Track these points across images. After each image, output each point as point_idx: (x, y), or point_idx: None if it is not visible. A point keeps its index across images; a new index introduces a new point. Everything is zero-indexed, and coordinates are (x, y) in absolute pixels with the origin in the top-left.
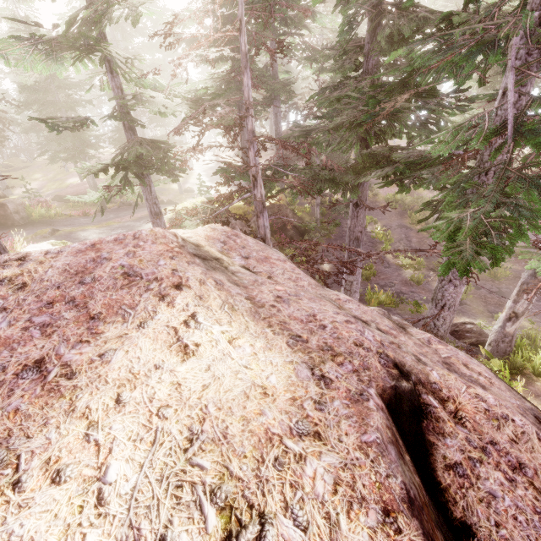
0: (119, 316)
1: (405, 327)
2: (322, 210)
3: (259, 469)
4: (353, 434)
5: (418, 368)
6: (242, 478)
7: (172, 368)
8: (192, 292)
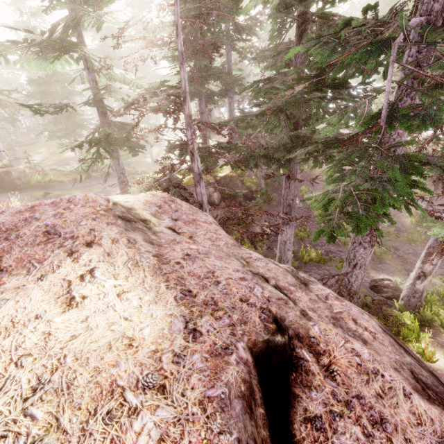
0: (25, 269)
1: (308, 283)
2: (267, 181)
3: (87, 422)
4: (199, 389)
5: (300, 322)
6: (67, 430)
7: (50, 319)
8: (101, 249)
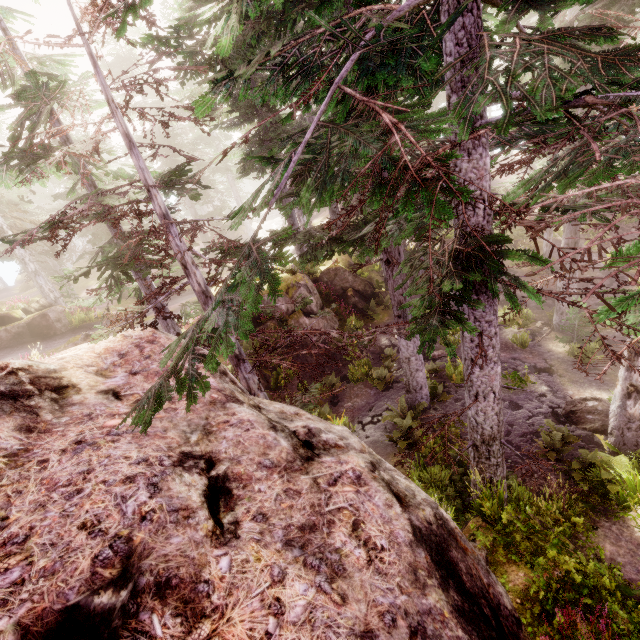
0: None
1: (323, 454)
2: None
3: None
4: None
5: (192, 554)
6: None
7: None
8: None
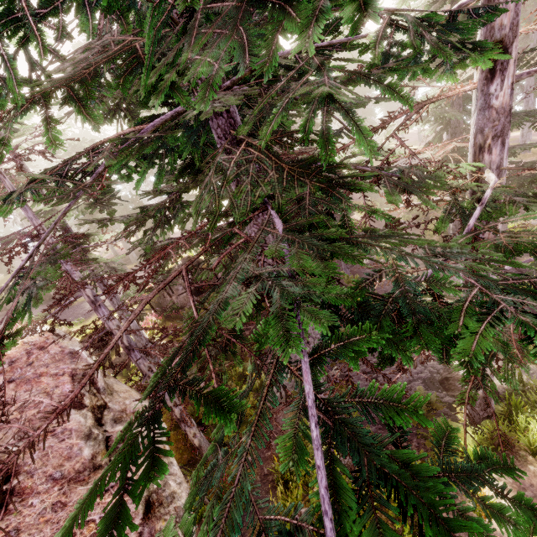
0: None
1: None
2: None
3: None
4: None
5: None
6: None
7: None
8: None
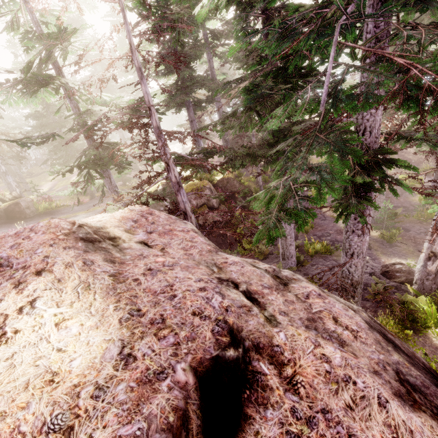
0: None
1: (290, 282)
2: (265, 178)
3: None
4: (113, 426)
5: (263, 331)
6: None
7: None
8: (51, 276)
